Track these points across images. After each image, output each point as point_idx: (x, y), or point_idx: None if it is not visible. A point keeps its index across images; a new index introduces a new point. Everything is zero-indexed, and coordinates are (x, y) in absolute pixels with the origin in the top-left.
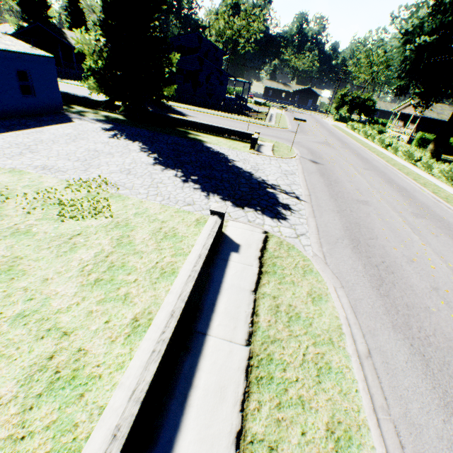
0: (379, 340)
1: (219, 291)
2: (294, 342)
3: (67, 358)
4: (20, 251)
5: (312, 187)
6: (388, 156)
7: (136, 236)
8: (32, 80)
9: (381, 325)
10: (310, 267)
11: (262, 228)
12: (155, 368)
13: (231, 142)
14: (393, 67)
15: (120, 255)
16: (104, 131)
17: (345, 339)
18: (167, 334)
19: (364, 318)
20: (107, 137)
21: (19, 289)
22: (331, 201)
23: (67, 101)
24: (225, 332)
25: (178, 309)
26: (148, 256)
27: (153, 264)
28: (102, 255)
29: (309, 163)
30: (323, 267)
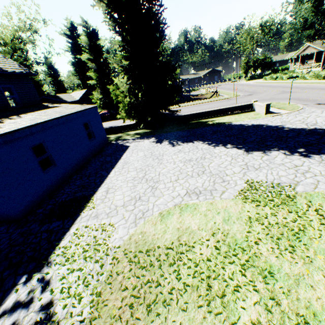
0: None
1: None
2: None
3: None
4: None
5: None
6: None
7: None
8: (91, 127)
9: None
10: None
11: None
12: None
13: (241, 115)
14: (297, 25)
15: None
16: (158, 143)
17: None
18: None
19: None
20: (170, 147)
21: None
22: None
23: None
24: None
25: None
26: None
27: None
28: None
29: (321, 105)
30: None
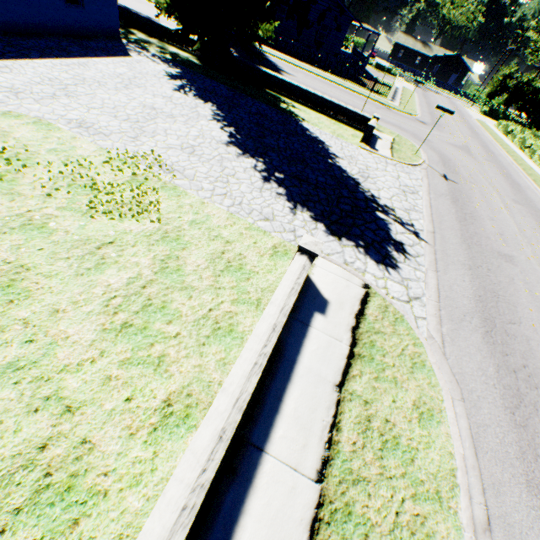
0: (504, 504)
1: (290, 378)
2: (386, 488)
3: (65, 452)
4: (29, 257)
5: (438, 220)
6: None
7: (188, 260)
8: None
9: (511, 478)
10: (422, 357)
11: (362, 279)
12: (182, 539)
13: (337, 125)
14: None
15: (162, 289)
16: (168, 78)
17: (459, 496)
18: (208, 473)
19: (487, 460)
20: (171, 89)
21: (17, 320)
22: (462, 248)
23: (126, 22)
24: (290, 451)
25: (231, 426)
26: (199, 297)
27: (204, 311)
28: (138, 284)
29: (439, 178)
30: (440, 359)
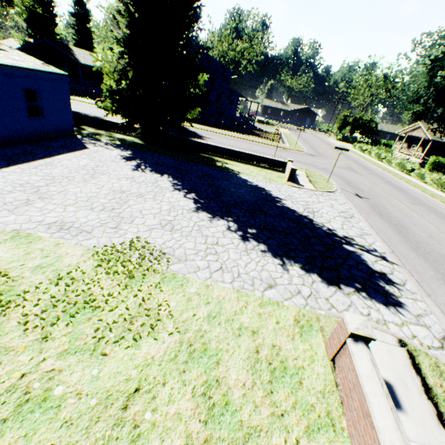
0: None
1: None
2: None
3: None
4: None
5: (386, 238)
6: (417, 184)
7: (230, 380)
8: (42, 100)
9: None
10: None
11: (392, 334)
12: None
13: (263, 171)
14: (410, 92)
15: None
16: (124, 160)
17: None
18: None
19: None
20: (130, 169)
21: None
22: (422, 260)
23: (77, 121)
24: None
25: None
26: (270, 444)
27: None
28: None
29: (355, 197)
30: None
